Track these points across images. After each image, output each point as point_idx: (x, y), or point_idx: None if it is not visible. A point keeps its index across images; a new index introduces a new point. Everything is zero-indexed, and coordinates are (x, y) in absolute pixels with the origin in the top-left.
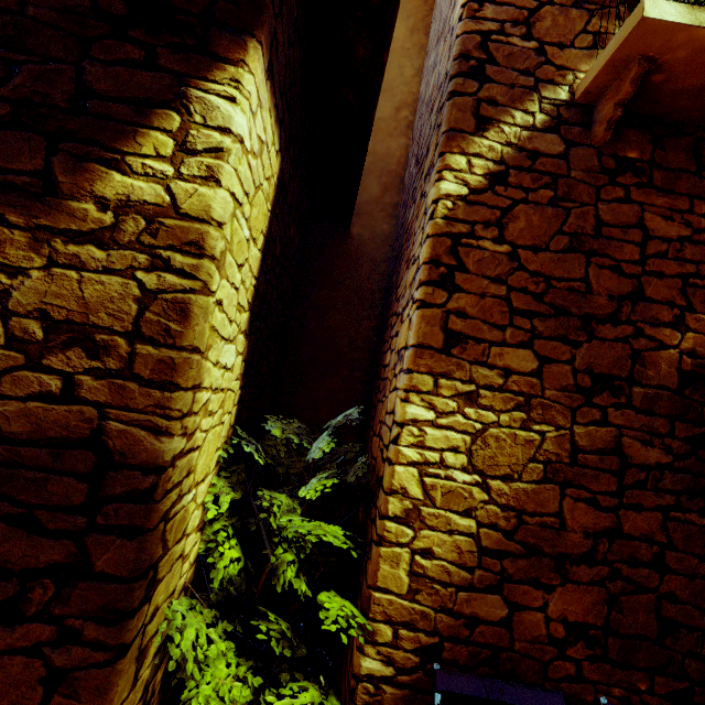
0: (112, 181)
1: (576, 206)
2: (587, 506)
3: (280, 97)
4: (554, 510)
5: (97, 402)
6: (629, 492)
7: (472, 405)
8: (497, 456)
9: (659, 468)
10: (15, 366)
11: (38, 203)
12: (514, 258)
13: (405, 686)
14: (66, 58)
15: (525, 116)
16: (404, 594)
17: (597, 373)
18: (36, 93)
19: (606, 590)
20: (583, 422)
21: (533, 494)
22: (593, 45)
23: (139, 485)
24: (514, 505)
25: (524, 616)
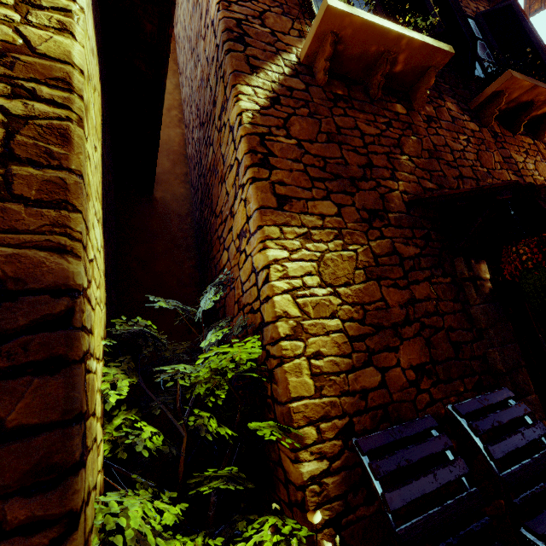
0: None
1: (323, 118)
2: (394, 289)
3: (95, 28)
4: (379, 297)
5: None
6: (410, 274)
7: (309, 242)
8: (336, 272)
9: (417, 257)
10: None
11: None
12: (301, 147)
13: (340, 470)
14: None
15: (278, 67)
16: (314, 394)
17: (369, 210)
18: None
19: (423, 338)
20: (373, 239)
21: (365, 290)
22: (300, 36)
23: (50, 310)
24: (358, 301)
25: (391, 374)
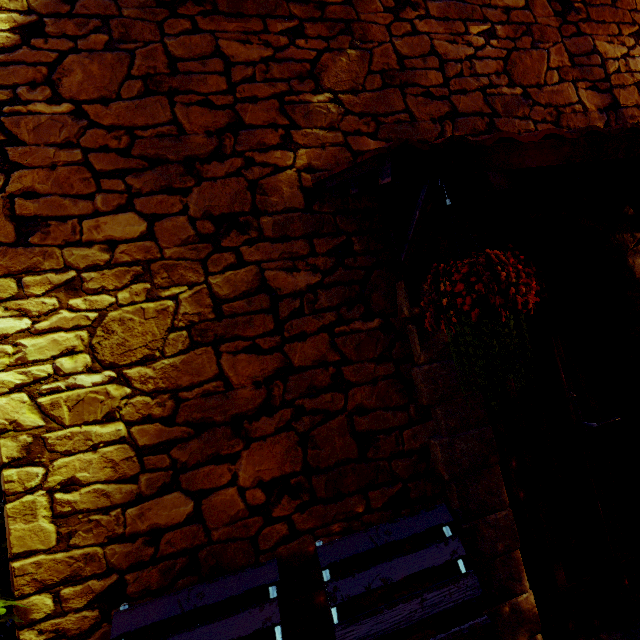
0: None
1: (140, 46)
2: (249, 355)
3: None
4: (214, 373)
5: None
6: (289, 325)
7: (77, 295)
8: (128, 340)
9: (311, 290)
10: None
11: None
12: (82, 116)
13: None
14: None
15: None
16: (55, 546)
17: (218, 216)
18: None
19: (295, 432)
20: (218, 270)
21: (184, 365)
22: None
23: None
24: (166, 385)
25: (215, 499)
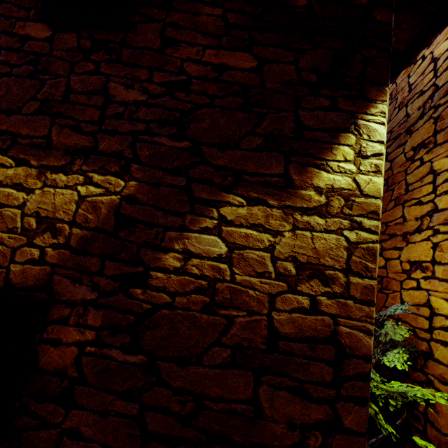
0: (322, 177)
1: None
2: None
3: None
4: None
5: (331, 314)
6: None
7: None
8: None
9: None
10: (282, 291)
11: (283, 192)
12: None
13: None
14: (288, 109)
15: None
16: None
17: None
18: (275, 129)
19: None
20: None
21: None
22: None
23: (363, 369)
24: None
25: None
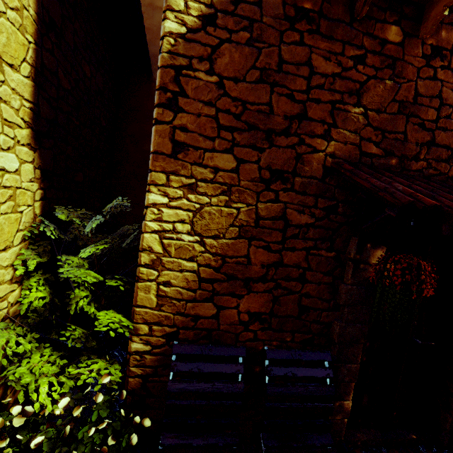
0: None
1: (266, 46)
2: (264, 250)
3: None
4: (244, 254)
5: None
6: (288, 241)
7: (193, 193)
8: (210, 224)
9: (307, 226)
10: None
11: None
12: (221, 87)
13: (158, 354)
14: None
15: None
16: (154, 307)
17: (274, 169)
18: None
19: (272, 295)
20: (264, 201)
21: (232, 245)
22: None
23: None
24: (221, 252)
25: (226, 312)
